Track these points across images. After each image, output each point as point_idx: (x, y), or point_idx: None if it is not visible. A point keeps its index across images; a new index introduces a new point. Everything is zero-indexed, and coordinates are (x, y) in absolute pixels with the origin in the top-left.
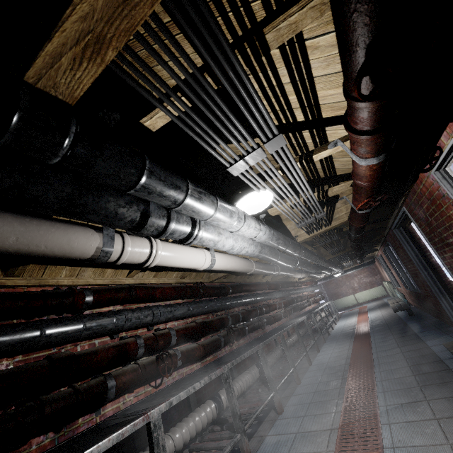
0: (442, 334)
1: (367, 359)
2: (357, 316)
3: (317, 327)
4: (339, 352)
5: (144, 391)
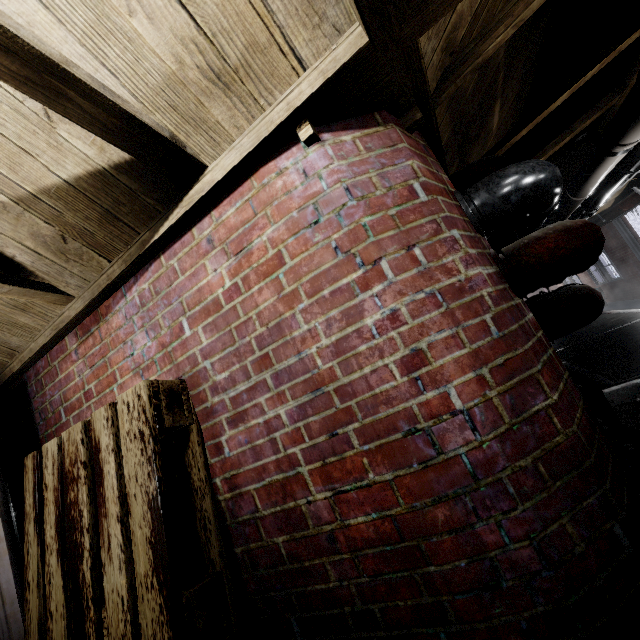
0: None
1: None
2: None
3: None
4: None
5: None
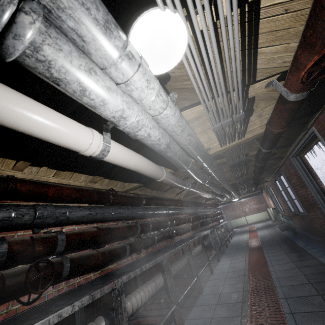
0: None
1: (264, 272)
2: (248, 233)
3: (218, 240)
4: (237, 263)
5: (6, 311)
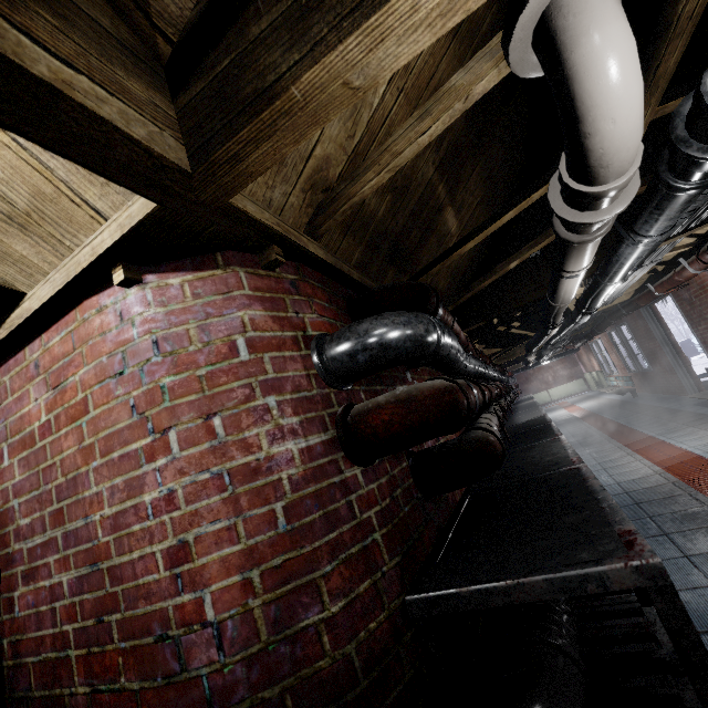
0: (676, 400)
1: (612, 424)
2: (563, 409)
3: None
4: (575, 428)
5: None
